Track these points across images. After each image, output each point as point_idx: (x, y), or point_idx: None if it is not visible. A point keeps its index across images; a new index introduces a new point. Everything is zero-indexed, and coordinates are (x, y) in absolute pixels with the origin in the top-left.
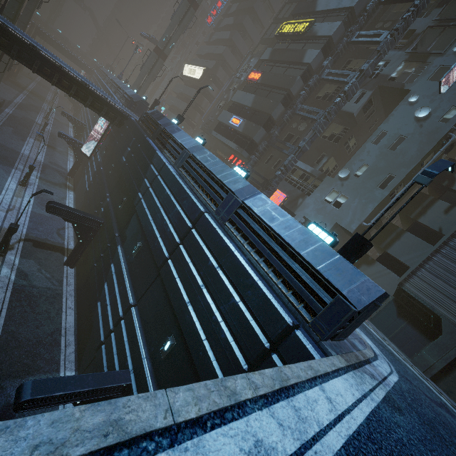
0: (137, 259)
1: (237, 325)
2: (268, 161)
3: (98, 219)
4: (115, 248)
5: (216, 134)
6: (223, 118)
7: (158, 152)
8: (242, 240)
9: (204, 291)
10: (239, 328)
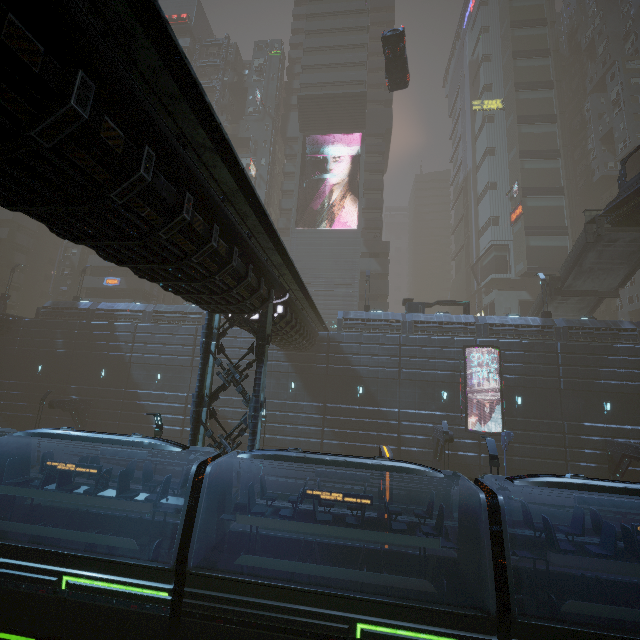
0: (166, 380)
1: (247, 345)
2: (164, 300)
3: (88, 398)
4: (134, 394)
5: (95, 299)
6: (92, 284)
7: (117, 323)
8: (225, 325)
9: (226, 349)
10: (248, 345)
